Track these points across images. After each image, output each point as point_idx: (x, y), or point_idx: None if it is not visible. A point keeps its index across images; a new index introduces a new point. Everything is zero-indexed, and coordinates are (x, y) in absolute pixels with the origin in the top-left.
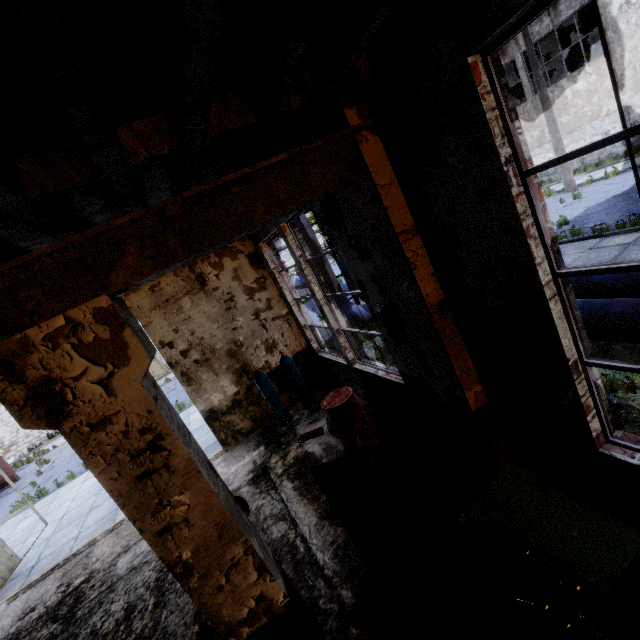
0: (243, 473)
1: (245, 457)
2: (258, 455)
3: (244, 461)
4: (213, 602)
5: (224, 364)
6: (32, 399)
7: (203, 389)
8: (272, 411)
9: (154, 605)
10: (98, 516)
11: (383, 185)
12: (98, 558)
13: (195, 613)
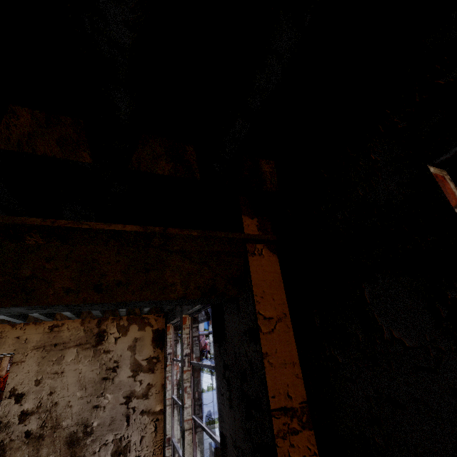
0: None
1: None
2: None
3: None
4: None
5: (54, 453)
6: None
7: None
8: None
9: None
10: None
11: (268, 317)
12: None
13: None
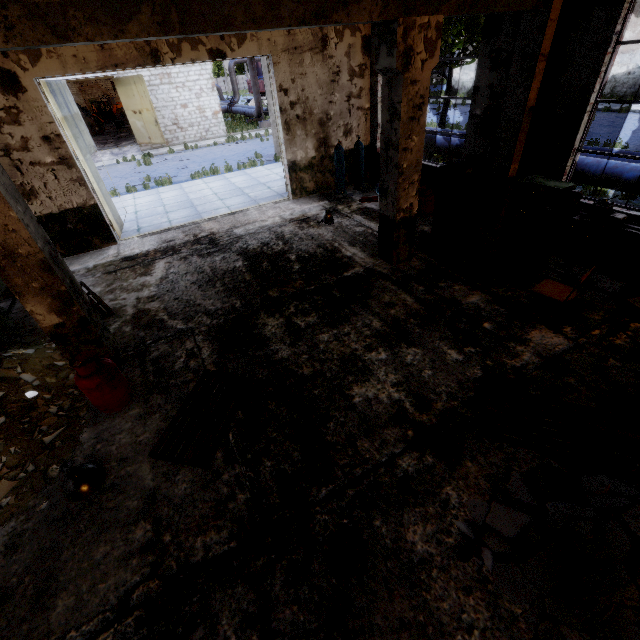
0: (317, 209)
1: (313, 204)
2: (325, 204)
3: (314, 205)
4: (400, 194)
5: (314, 129)
6: (404, 54)
7: (294, 143)
8: (336, 181)
9: (283, 243)
10: (181, 215)
11: (551, 20)
12: (211, 228)
13: (317, 246)
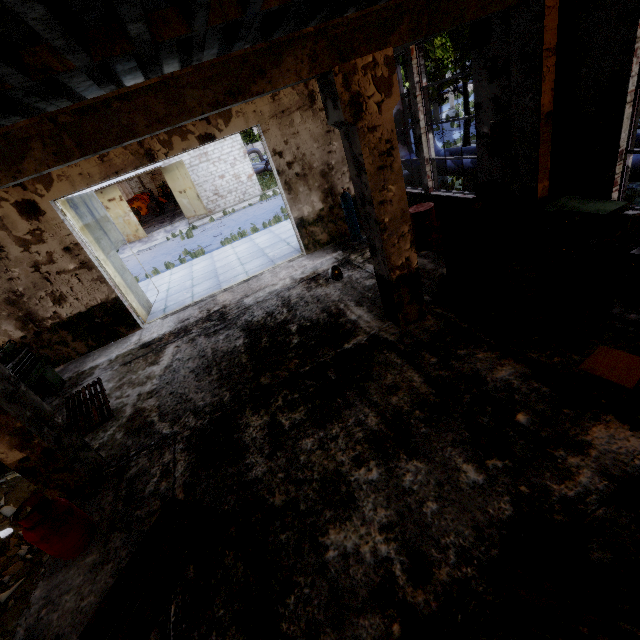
0: (328, 263)
1: (326, 256)
2: (338, 255)
3: (326, 258)
4: (390, 251)
5: (317, 182)
6: (350, 103)
7: (298, 200)
8: (349, 228)
9: (288, 311)
10: (204, 288)
11: (549, 7)
12: (224, 300)
13: (321, 310)
